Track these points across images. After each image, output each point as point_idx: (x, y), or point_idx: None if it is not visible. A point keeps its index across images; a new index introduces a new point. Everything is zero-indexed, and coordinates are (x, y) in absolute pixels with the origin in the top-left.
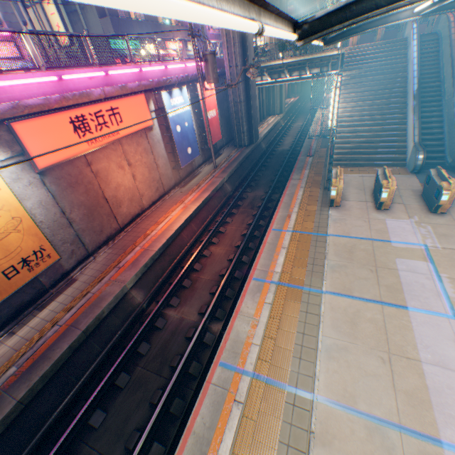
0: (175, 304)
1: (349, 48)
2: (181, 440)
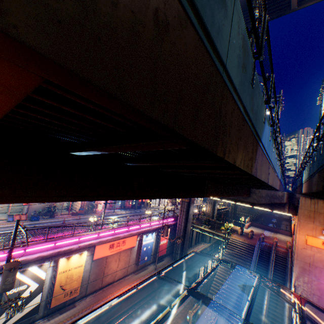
0: None
1: (232, 237)
2: None
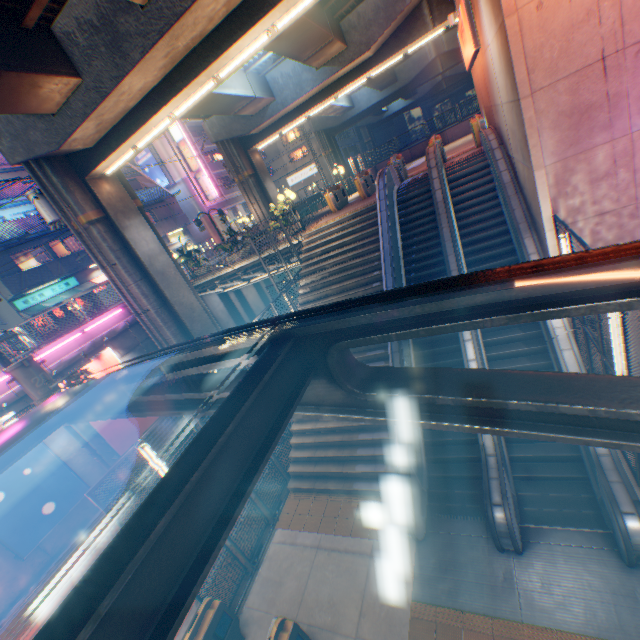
0: None
1: (308, 233)
2: None
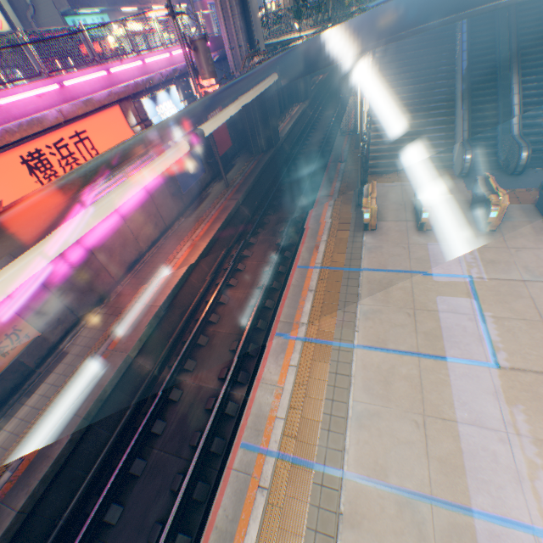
0: (191, 370)
1: None
2: (203, 537)
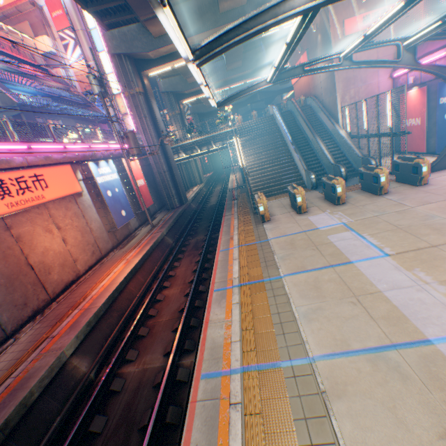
0: (134, 357)
1: (238, 125)
2: None
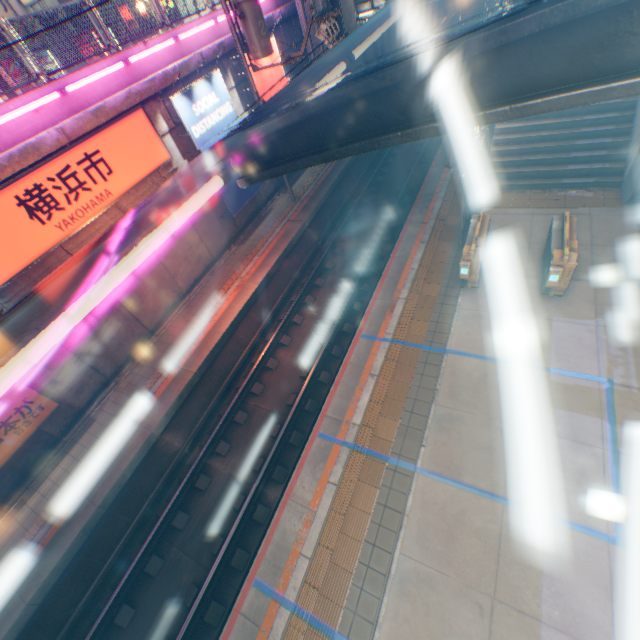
0: (224, 452)
1: None
2: None
